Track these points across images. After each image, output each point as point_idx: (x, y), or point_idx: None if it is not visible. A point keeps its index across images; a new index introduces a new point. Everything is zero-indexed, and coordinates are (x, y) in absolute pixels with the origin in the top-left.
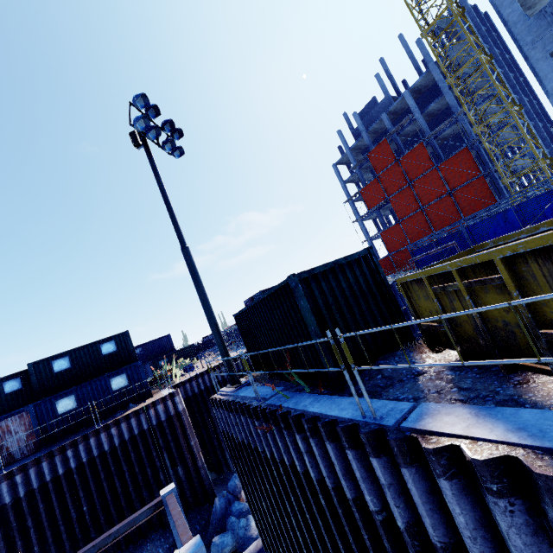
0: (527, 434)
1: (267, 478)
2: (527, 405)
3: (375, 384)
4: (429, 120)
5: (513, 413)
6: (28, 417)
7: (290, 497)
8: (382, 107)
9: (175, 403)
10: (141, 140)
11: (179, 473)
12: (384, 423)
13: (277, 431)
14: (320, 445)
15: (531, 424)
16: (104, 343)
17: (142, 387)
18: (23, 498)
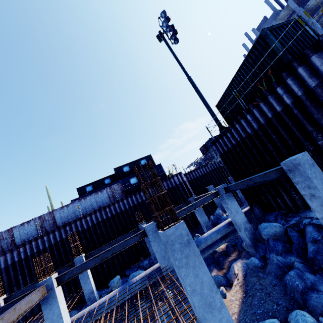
0: None
1: (254, 148)
2: None
3: None
4: (310, 14)
5: None
6: (120, 185)
7: (271, 142)
8: (272, 19)
9: (182, 177)
10: (161, 37)
11: None
12: None
13: (263, 104)
14: (293, 79)
15: None
16: (141, 160)
17: (163, 175)
18: (128, 209)
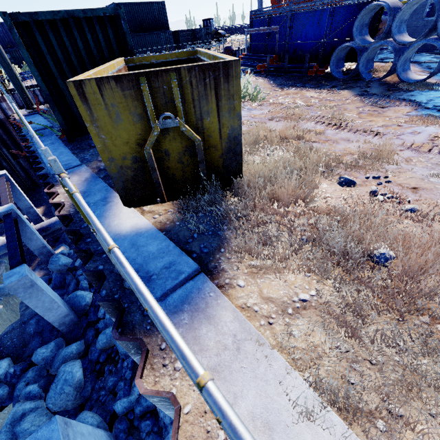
0: (82, 195)
1: None
2: (111, 181)
3: (89, 144)
4: None
5: (97, 183)
6: None
7: None
8: None
9: (3, 108)
10: None
11: (21, 164)
12: (51, 172)
13: None
14: None
15: (91, 191)
16: None
17: None
18: None
